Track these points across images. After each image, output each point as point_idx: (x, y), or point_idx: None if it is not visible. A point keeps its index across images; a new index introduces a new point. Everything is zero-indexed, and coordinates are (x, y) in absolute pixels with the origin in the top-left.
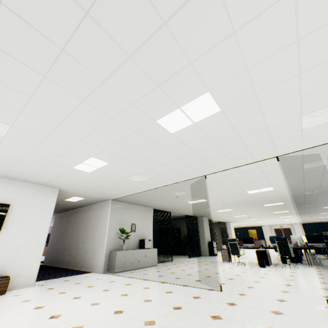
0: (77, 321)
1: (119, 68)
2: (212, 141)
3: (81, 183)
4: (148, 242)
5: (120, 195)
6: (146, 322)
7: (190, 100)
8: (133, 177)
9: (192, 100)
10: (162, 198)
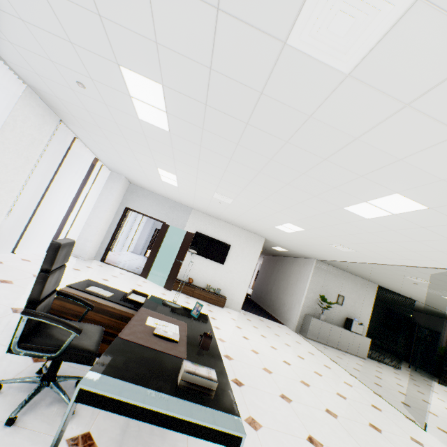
0: (257, 348)
1: (297, 178)
2: (438, 234)
3: (283, 238)
4: (358, 325)
5: (325, 258)
6: (302, 381)
7: (376, 197)
8: (335, 246)
9: (378, 198)
10: (388, 277)
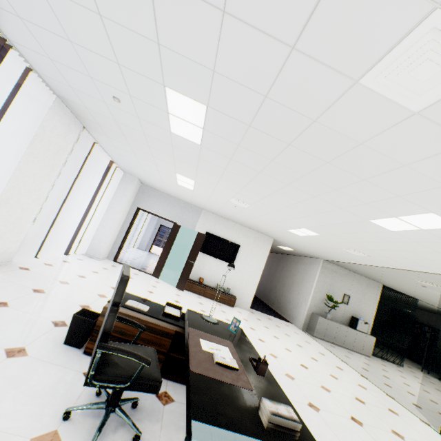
0: (274, 352)
1: (327, 193)
2: None
3: (293, 240)
4: (363, 324)
5: (333, 259)
6: (323, 386)
7: (408, 214)
8: (348, 250)
9: (411, 215)
10: (396, 279)
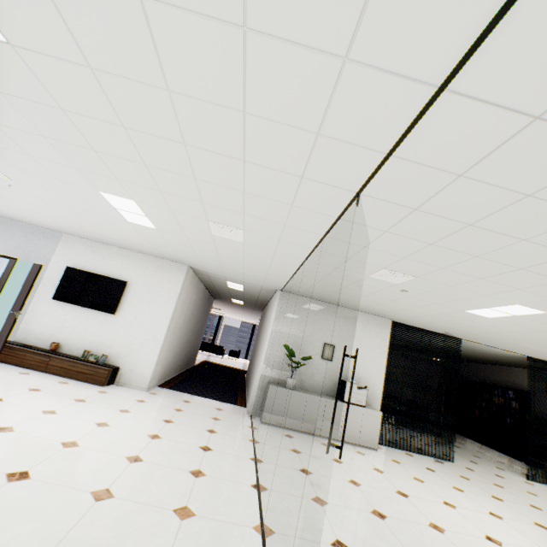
0: None
1: None
2: None
3: (188, 253)
4: (356, 390)
5: (276, 280)
6: None
7: None
8: (218, 231)
9: None
10: (370, 293)
